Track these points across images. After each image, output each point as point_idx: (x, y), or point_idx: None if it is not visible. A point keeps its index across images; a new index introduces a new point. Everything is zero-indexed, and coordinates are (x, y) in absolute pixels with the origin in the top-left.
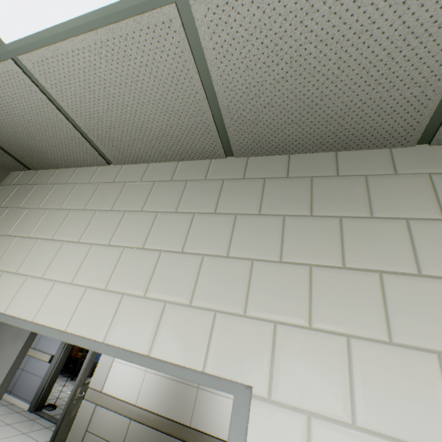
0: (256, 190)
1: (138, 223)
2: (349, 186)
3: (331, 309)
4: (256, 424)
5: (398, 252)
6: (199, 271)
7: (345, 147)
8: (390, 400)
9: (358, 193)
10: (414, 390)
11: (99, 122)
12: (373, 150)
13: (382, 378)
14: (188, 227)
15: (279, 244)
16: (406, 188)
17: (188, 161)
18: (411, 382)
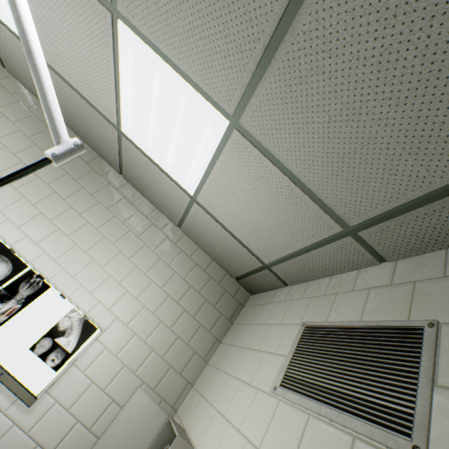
0: None
1: None
2: (85, 168)
3: (29, 189)
4: None
5: (68, 192)
6: None
7: (102, 157)
8: (17, 212)
9: (84, 172)
10: (25, 214)
11: (5, 52)
12: (109, 165)
13: (21, 208)
14: (12, 133)
15: None
16: (98, 181)
17: None
18: (27, 213)
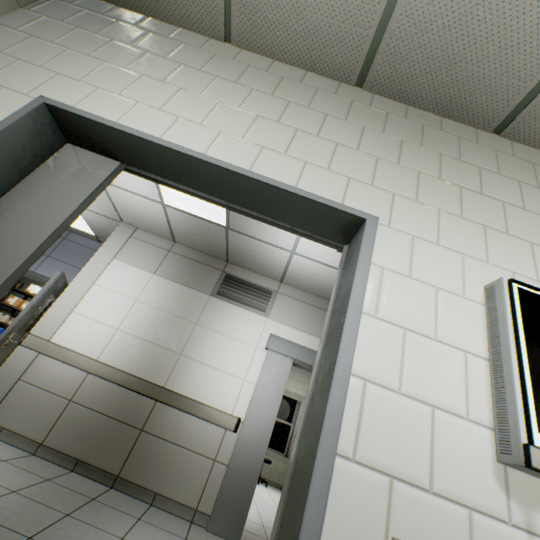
0: (380, 118)
1: (269, 103)
2: (447, 139)
3: (430, 196)
4: (380, 235)
5: (472, 181)
6: (334, 152)
7: (449, 115)
8: (457, 238)
9: (453, 145)
10: (470, 237)
11: None
12: (465, 125)
13: (455, 229)
14: (321, 122)
15: (397, 155)
16: (481, 153)
17: (316, 74)
18: (469, 234)
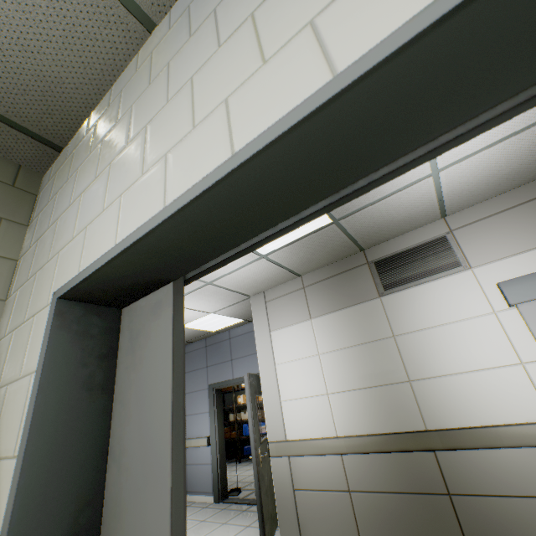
0: None
1: None
2: None
3: None
4: None
5: None
6: None
7: None
8: None
9: None
10: None
11: None
12: None
13: None
14: None
15: None
16: None
17: None
18: None
